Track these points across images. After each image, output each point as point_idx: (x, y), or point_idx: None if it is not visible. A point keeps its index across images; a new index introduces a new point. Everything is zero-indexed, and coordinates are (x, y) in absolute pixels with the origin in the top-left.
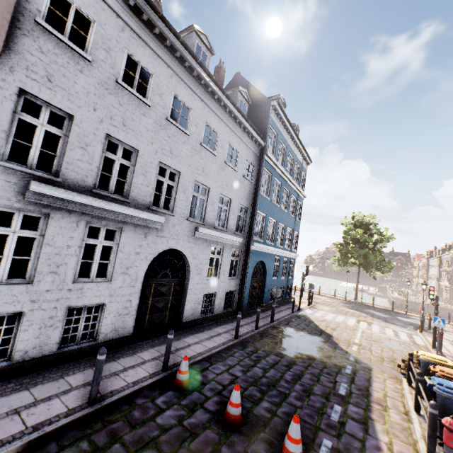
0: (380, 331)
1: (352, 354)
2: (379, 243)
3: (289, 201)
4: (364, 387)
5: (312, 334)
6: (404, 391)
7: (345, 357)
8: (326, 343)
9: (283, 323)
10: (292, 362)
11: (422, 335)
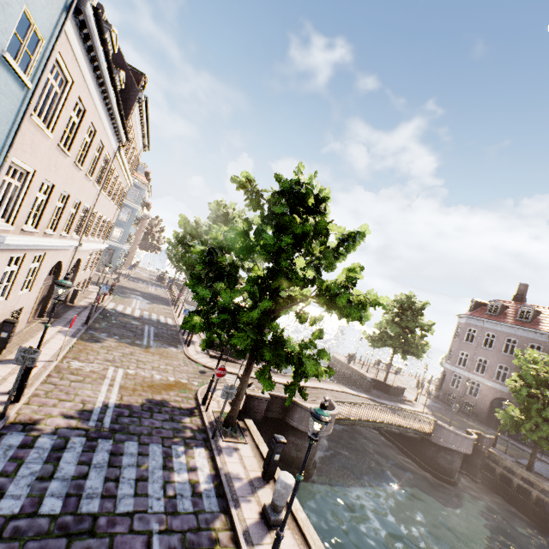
0: None
1: None
2: None
3: None
4: None
5: None
6: None
7: None
8: None
9: None
10: None
11: None
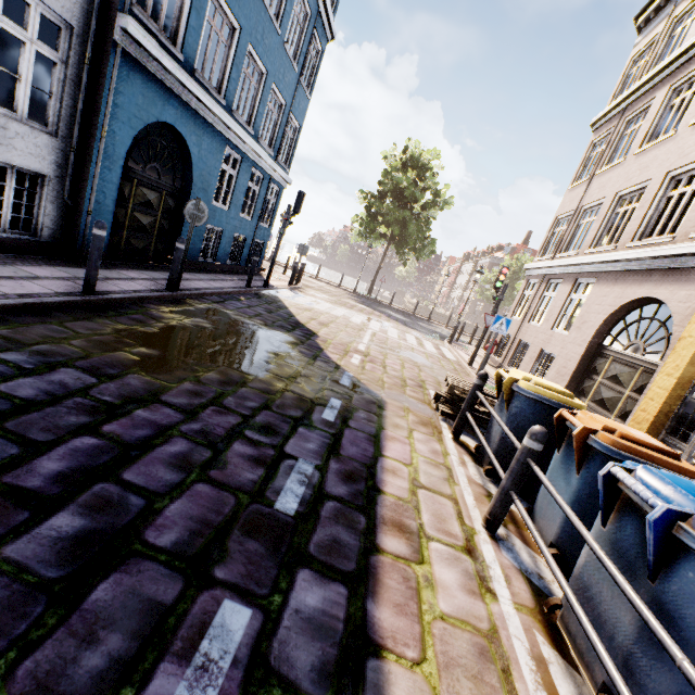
0: (399, 337)
1: (348, 373)
2: (429, 208)
3: (292, 3)
4: (363, 465)
5: (273, 327)
6: (451, 460)
7: (331, 379)
8: (298, 347)
9: (209, 300)
10: (145, 395)
11: (452, 348)
